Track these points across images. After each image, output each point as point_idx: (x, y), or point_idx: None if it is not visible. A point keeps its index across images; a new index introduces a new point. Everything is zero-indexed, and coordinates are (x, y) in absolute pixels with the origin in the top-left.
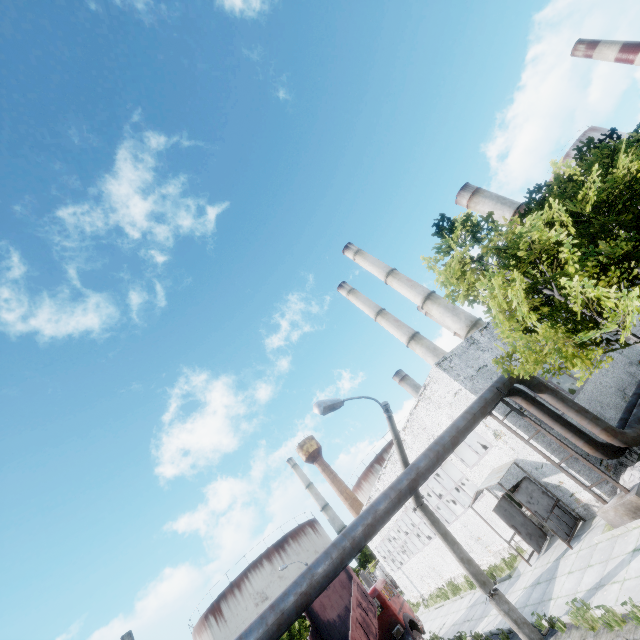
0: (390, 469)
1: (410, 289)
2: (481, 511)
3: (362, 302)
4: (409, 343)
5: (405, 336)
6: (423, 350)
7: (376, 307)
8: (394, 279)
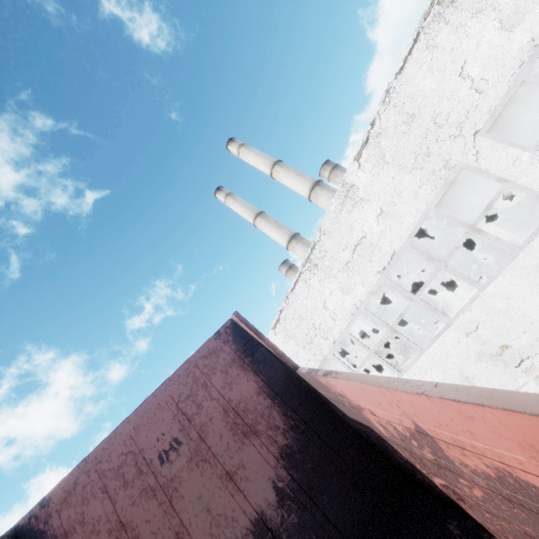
0: (305, 284)
1: (298, 176)
2: (534, 265)
3: (241, 204)
4: (290, 243)
5: (286, 235)
6: (305, 248)
7: (256, 209)
8: (281, 168)
